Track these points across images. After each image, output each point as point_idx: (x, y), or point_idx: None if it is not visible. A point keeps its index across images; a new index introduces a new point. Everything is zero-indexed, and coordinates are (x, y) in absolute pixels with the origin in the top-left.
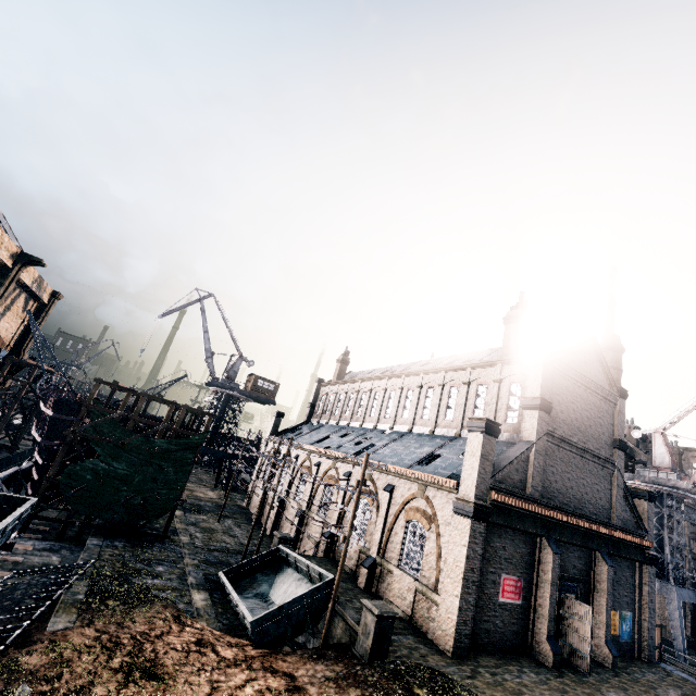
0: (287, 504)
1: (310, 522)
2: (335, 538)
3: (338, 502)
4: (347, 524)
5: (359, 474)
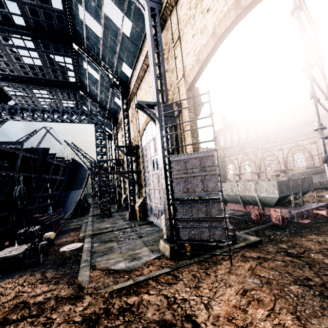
0: (242, 175)
1: (263, 174)
2: (286, 172)
3: (281, 160)
4: (290, 165)
5: (287, 147)
